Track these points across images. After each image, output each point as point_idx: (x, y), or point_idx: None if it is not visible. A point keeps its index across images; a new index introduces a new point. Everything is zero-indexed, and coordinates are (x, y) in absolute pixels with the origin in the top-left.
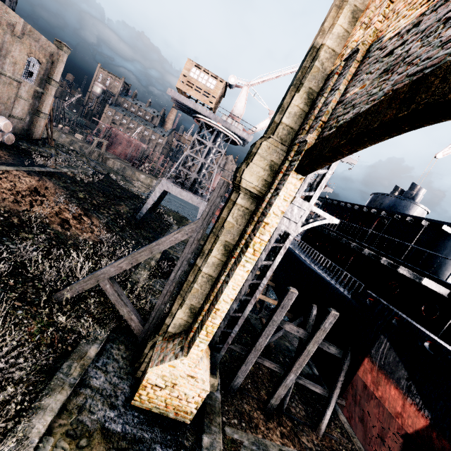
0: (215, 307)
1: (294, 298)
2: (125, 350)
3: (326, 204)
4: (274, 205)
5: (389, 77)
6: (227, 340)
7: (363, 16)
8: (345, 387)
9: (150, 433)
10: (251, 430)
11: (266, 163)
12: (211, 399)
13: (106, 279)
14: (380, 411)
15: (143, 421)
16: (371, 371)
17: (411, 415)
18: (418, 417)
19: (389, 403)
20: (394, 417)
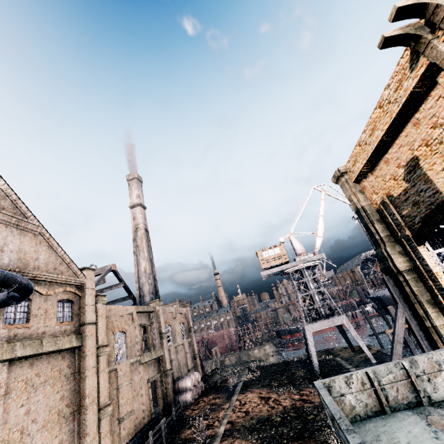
0: None
1: None
2: None
3: None
4: (428, 264)
5: (419, 206)
6: None
7: (367, 191)
8: None
9: None
10: None
11: (397, 254)
12: None
13: None
14: None
15: None
16: None
17: None
18: None
19: None
20: None
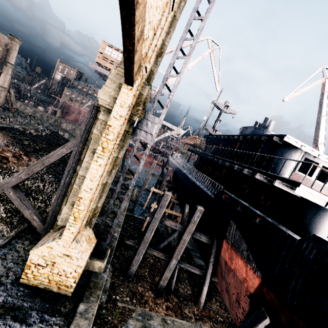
0: (79, 196)
1: (168, 199)
2: (29, 244)
3: (210, 139)
4: (113, 111)
5: None
6: (110, 231)
7: None
8: (216, 268)
9: (30, 302)
10: (140, 305)
11: (116, 85)
12: (97, 278)
13: (9, 188)
14: (235, 280)
15: (26, 294)
16: (227, 249)
17: (251, 278)
18: (254, 278)
19: (239, 272)
20: (243, 282)
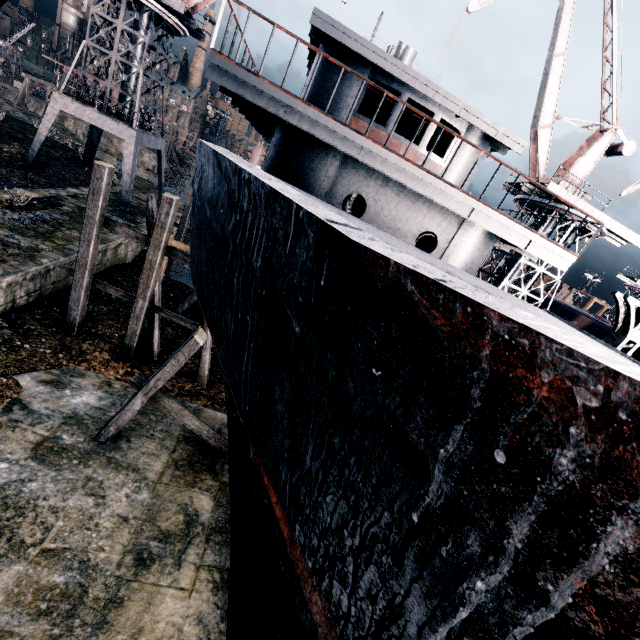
0: None
1: (104, 176)
2: None
3: None
4: None
5: None
6: None
7: None
8: None
9: None
10: (70, 361)
11: None
12: None
13: None
14: None
15: None
16: None
17: None
18: None
19: None
20: None
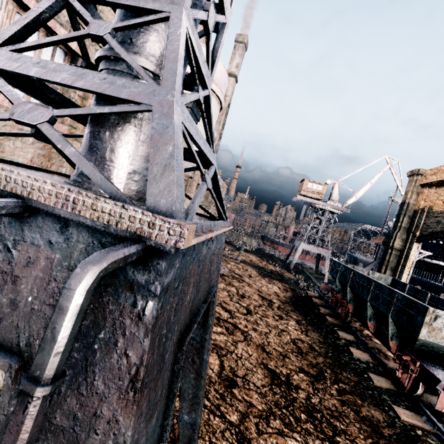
0: None
1: None
2: None
3: None
4: (411, 253)
5: (438, 225)
6: None
7: (421, 196)
8: None
9: None
10: None
11: (400, 239)
12: None
13: None
14: None
15: None
16: None
17: None
18: None
19: None
20: None
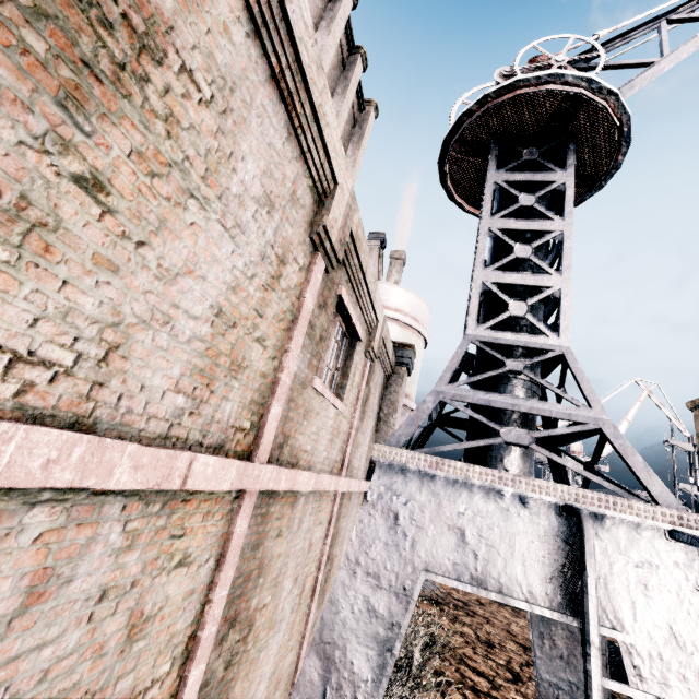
0: None
1: None
2: None
3: None
4: None
5: None
6: None
7: None
8: None
9: None
10: None
11: None
12: None
13: None
14: None
15: None
16: None
17: None
18: None
19: None
20: None
